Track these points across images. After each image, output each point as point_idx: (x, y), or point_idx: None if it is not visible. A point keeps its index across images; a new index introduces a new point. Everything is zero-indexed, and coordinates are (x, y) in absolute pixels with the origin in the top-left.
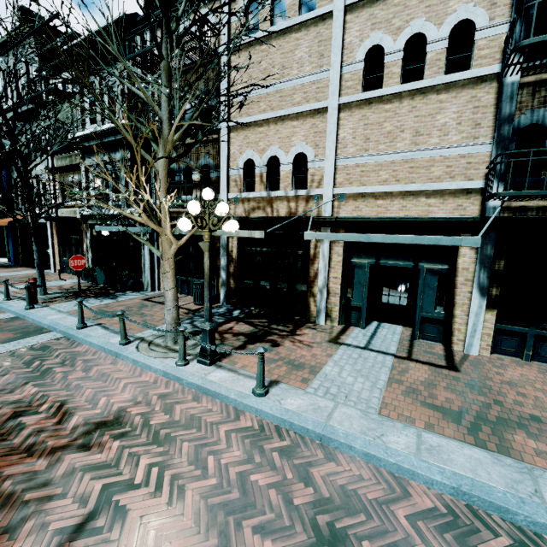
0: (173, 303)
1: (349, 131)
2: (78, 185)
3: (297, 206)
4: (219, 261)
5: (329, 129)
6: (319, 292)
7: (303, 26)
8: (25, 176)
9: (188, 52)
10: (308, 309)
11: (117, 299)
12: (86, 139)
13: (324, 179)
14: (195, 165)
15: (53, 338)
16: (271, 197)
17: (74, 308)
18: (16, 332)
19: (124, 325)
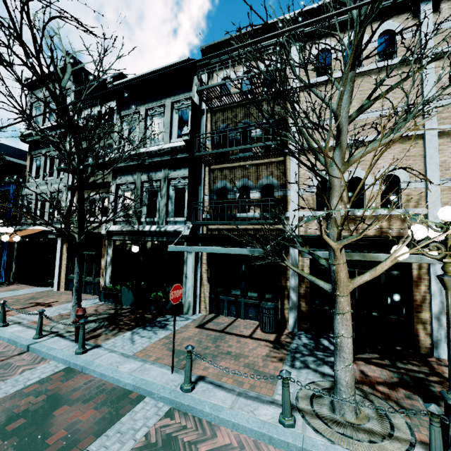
0: (351, 355)
1: (450, 155)
2: (101, 201)
3: (389, 225)
4: (284, 280)
5: (429, 153)
6: (434, 319)
7: (384, 70)
8: (83, 191)
9: (259, 87)
10: (417, 338)
11: (169, 328)
12: (124, 160)
13: (428, 198)
14: (254, 184)
15: (160, 412)
16: (354, 215)
17: (137, 348)
18: (96, 405)
19: (289, 392)
